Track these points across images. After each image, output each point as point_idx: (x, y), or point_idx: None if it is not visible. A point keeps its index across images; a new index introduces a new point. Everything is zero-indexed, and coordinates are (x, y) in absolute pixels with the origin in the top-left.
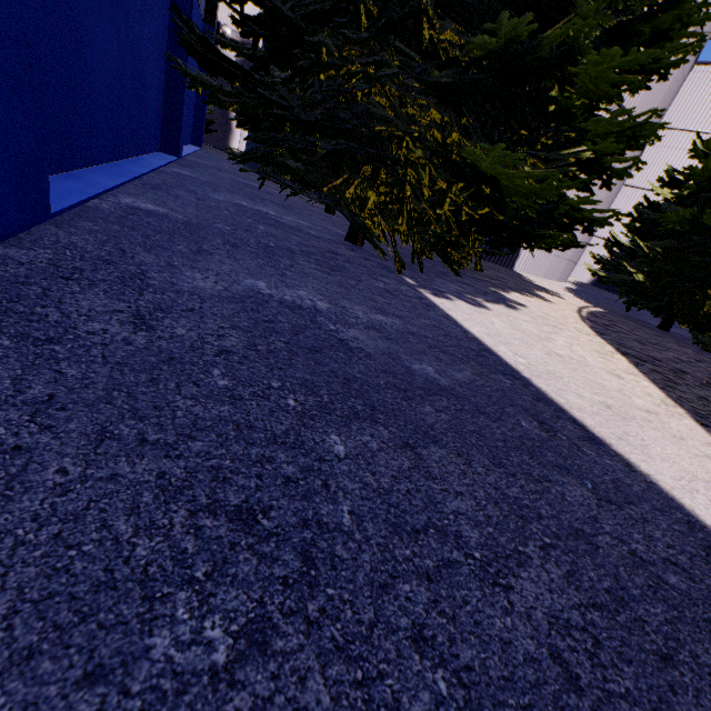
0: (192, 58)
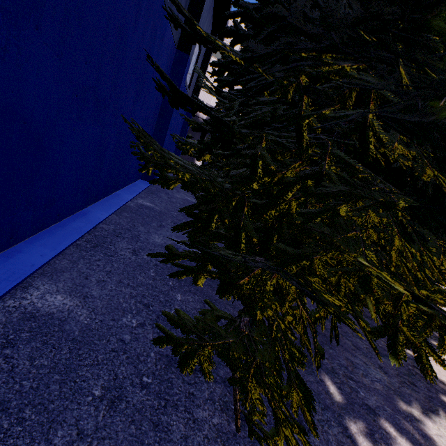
0: (178, 120)
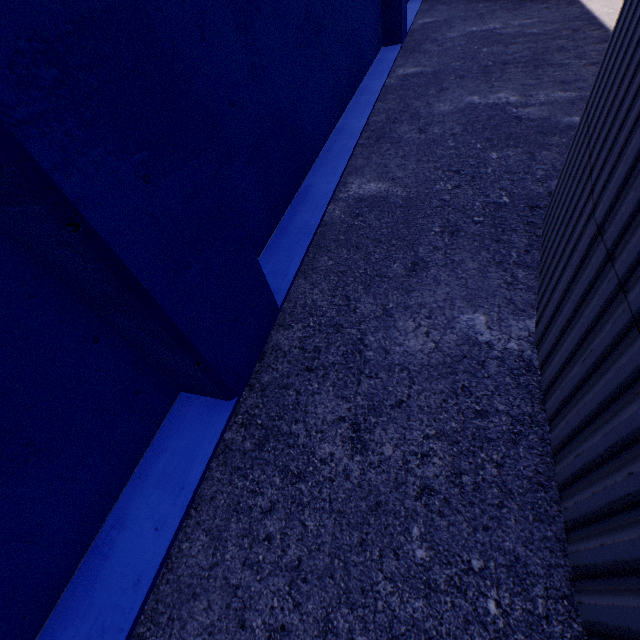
0: None
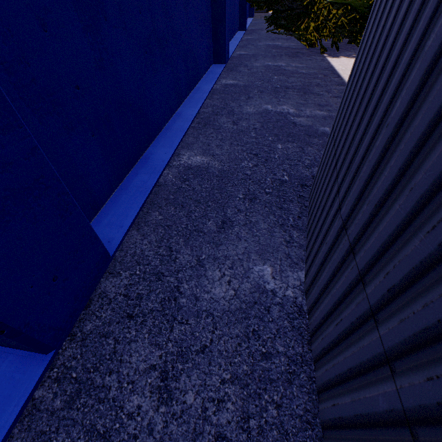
0: None
